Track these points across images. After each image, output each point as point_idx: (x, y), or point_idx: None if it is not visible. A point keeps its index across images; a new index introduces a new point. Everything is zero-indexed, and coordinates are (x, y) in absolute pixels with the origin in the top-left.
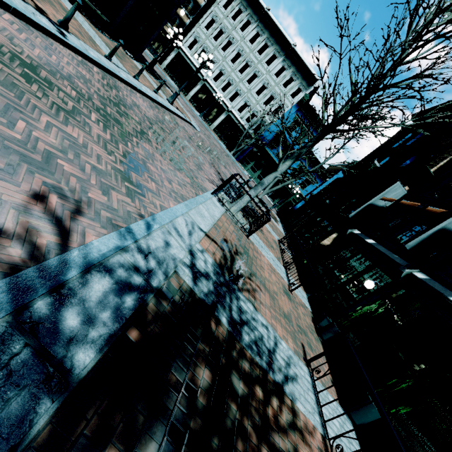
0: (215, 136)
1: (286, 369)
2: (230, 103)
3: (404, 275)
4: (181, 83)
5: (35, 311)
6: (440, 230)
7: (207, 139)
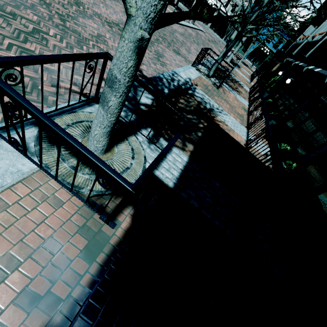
0: (211, 32)
1: (242, 84)
2: (219, 3)
3: (292, 65)
4: (185, 2)
5: (209, 62)
6: (306, 43)
7: (209, 36)
